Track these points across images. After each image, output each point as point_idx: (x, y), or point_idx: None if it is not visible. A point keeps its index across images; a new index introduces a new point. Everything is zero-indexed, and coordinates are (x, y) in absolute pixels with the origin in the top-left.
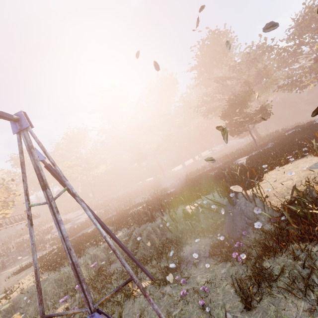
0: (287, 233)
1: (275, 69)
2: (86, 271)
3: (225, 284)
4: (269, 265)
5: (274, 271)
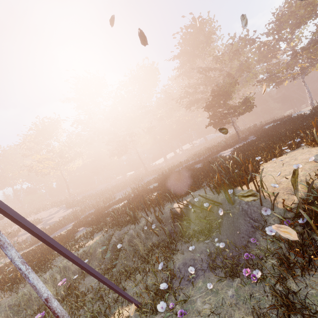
0: (312, 242)
1: (255, 63)
2: (53, 289)
3: (238, 316)
4: (296, 287)
5: (307, 299)
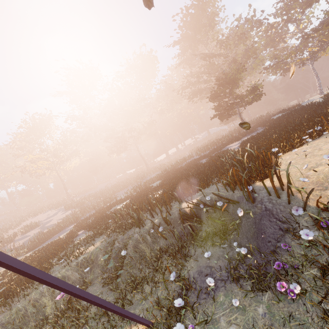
0: None
1: (262, 48)
2: (51, 302)
3: None
4: None
5: None
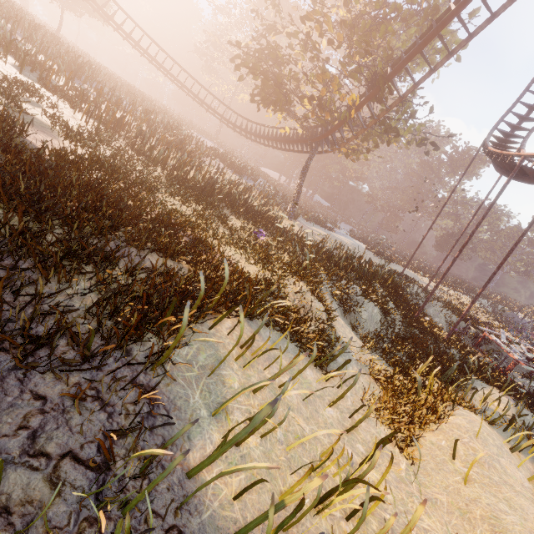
0: None
1: None
2: None
3: None
4: None
5: None
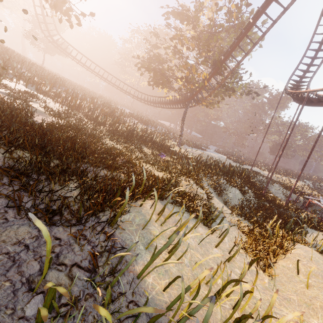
0: None
1: None
2: None
3: None
4: None
5: None
